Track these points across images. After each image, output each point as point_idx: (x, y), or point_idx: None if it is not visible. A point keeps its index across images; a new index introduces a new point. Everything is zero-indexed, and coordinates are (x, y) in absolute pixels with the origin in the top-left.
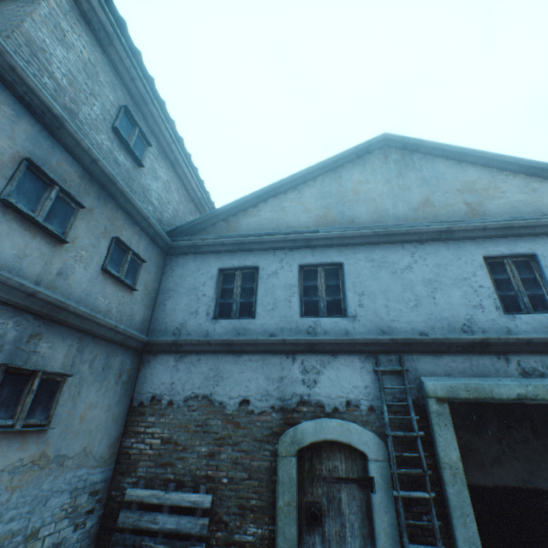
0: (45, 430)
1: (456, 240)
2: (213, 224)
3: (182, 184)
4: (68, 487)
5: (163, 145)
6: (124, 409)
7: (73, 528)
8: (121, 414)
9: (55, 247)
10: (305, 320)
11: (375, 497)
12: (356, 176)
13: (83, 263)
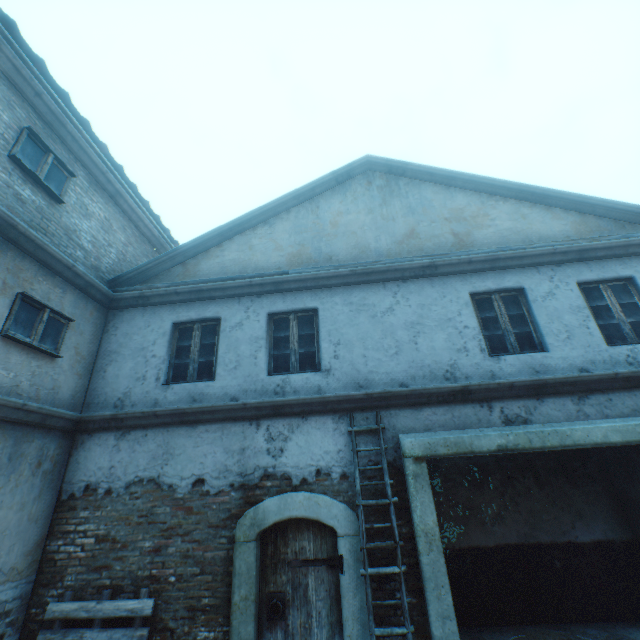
0: None
1: (442, 275)
2: (168, 269)
3: (131, 221)
4: None
5: (96, 174)
6: (49, 505)
7: None
8: (43, 512)
9: None
10: (272, 378)
11: (344, 579)
12: (336, 206)
13: None
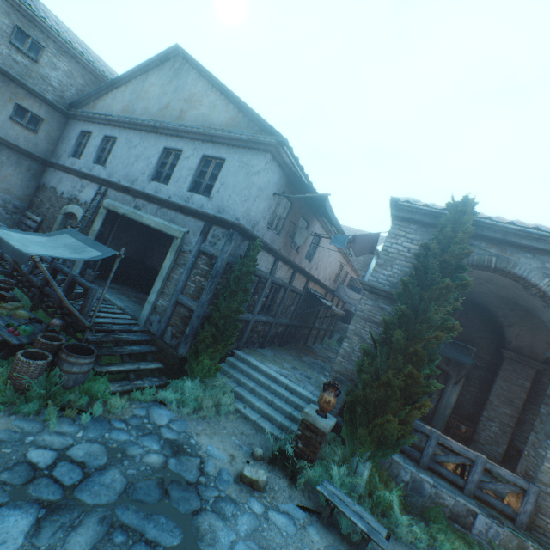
0: None
1: (161, 134)
2: (90, 103)
3: (89, 72)
4: (1, 198)
5: (61, 46)
6: (35, 186)
7: (6, 213)
8: (32, 187)
9: None
10: (92, 165)
11: None
12: (153, 80)
13: None
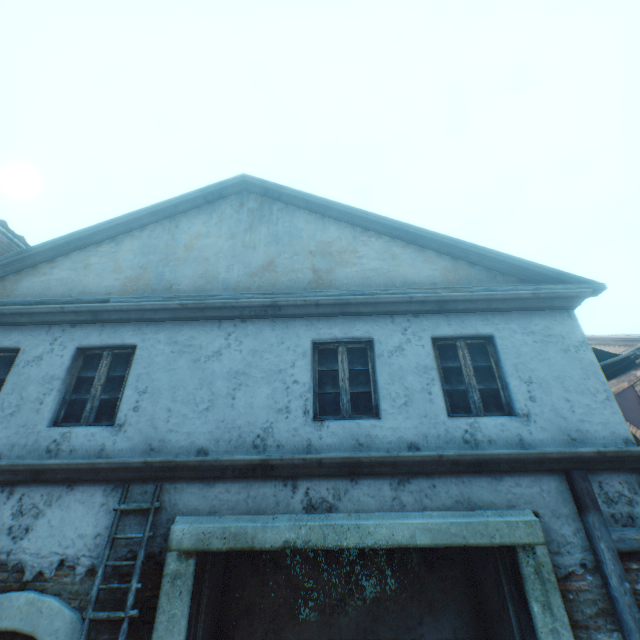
0: None
1: (288, 317)
2: None
3: None
4: None
5: None
6: None
7: None
8: None
9: None
10: (52, 431)
11: None
12: (197, 227)
13: None
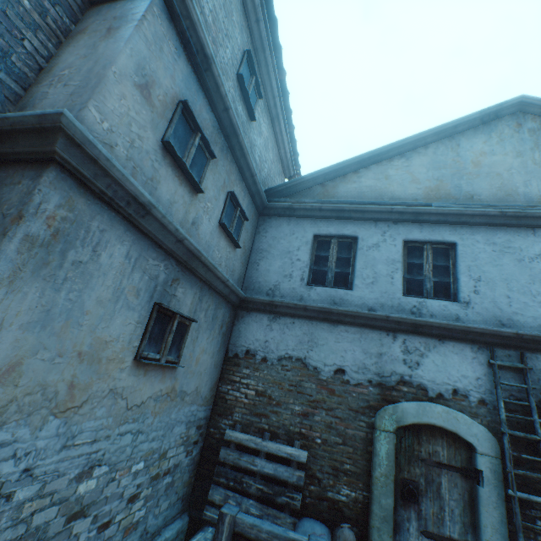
0: (176, 367)
1: None
2: (308, 188)
3: (276, 142)
4: (185, 419)
5: (269, 98)
6: (221, 358)
7: (185, 454)
8: (219, 362)
9: (192, 196)
10: (408, 299)
11: (483, 491)
12: (478, 146)
13: (208, 215)
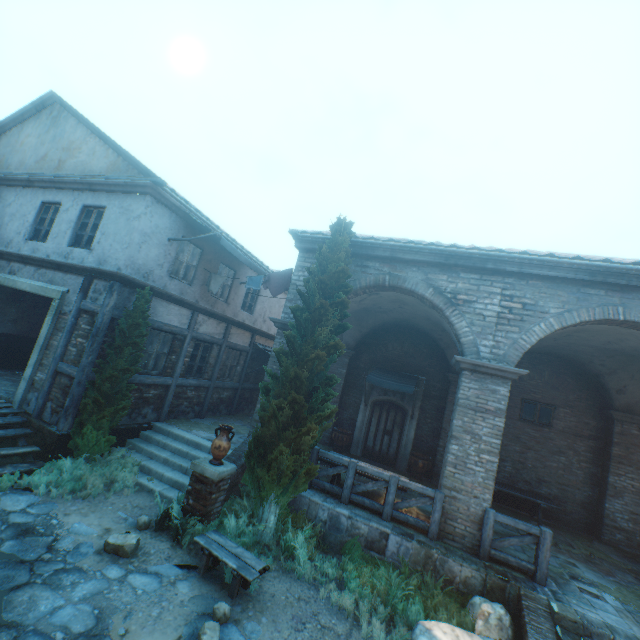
0: None
1: (39, 188)
2: None
3: None
4: None
5: None
6: None
7: None
8: None
9: None
10: None
11: None
12: (30, 130)
13: None
